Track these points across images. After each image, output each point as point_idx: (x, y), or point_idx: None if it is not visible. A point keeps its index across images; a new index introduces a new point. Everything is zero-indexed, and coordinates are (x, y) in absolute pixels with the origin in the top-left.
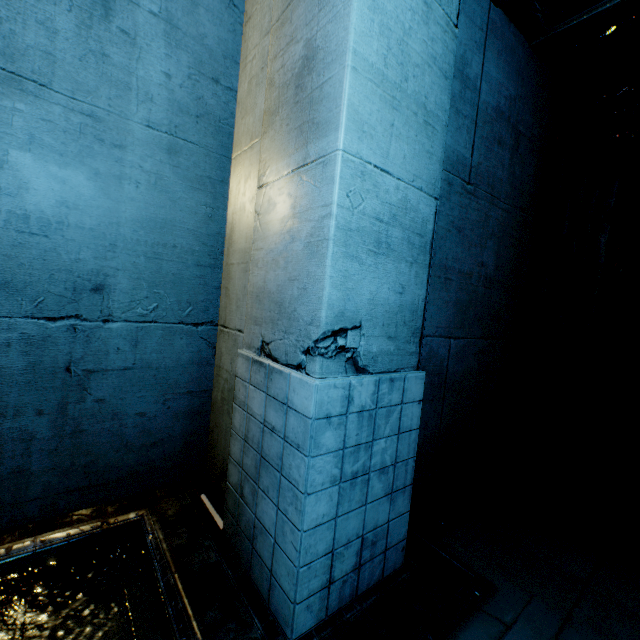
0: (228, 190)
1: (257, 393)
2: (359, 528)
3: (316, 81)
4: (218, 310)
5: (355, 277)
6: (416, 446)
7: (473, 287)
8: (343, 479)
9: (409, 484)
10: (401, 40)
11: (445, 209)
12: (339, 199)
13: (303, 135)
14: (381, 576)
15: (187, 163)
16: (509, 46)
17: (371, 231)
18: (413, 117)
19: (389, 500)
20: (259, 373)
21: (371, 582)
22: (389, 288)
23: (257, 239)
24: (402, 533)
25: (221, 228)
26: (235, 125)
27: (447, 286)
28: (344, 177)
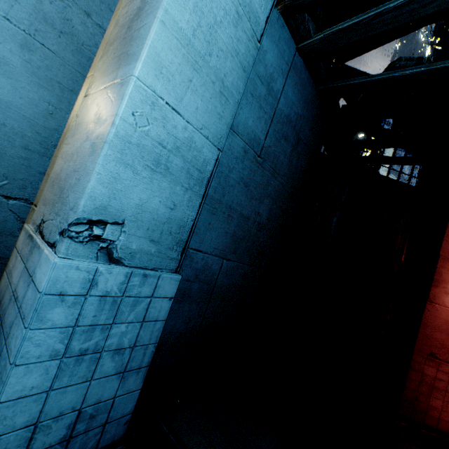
0: (76, 99)
1: (20, 264)
2: (78, 402)
3: (138, 25)
4: (37, 191)
5: (126, 182)
6: (160, 334)
7: (249, 227)
8: (68, 354)
9: (145, 366)
10: (212, 26)
11: (238, 167)
12: (123, 113)
13: (119, 62)
14: (95, 447)
15: (39, 63)
16: (303, 83)
17: (152, 151)
18: (211, 84)
19: (120, 378)
20: (28, 246)
21: None
22: (161, 201)
23: (69, 135)
24: (128, 408)
25: (60, 126)
26: (97, 54)
27: (229, 221)
28: (133, 98)
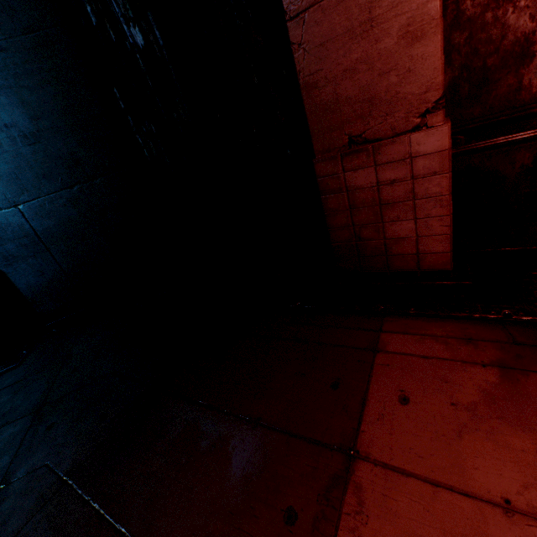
0: None
1: None
2: None
3: None
4: None
5: None
6: None
7: (12, 153)
8: None
9: None
10: None
11: None
12: None
13: None
14: None
15: None
16: None
17: None
18: None
19: None
20: None
21: None
22: None
23: None
24: None
25: None
26: None
27: None
28: None
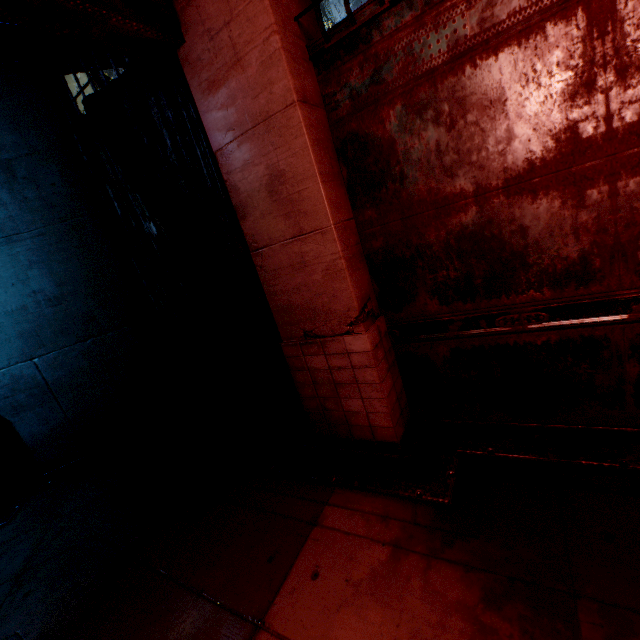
0: None
1: None
2: None
3: None
4: None
5: None
6: None
7: (36, 314)
8: None
9: None
10: None
11: None
12: None
13: None
14: None
15: None
16: None
17: None
18: None
19: None
20: None
21: None
22: None
23: None
24: None
25: None
26: None
27: None
28: None
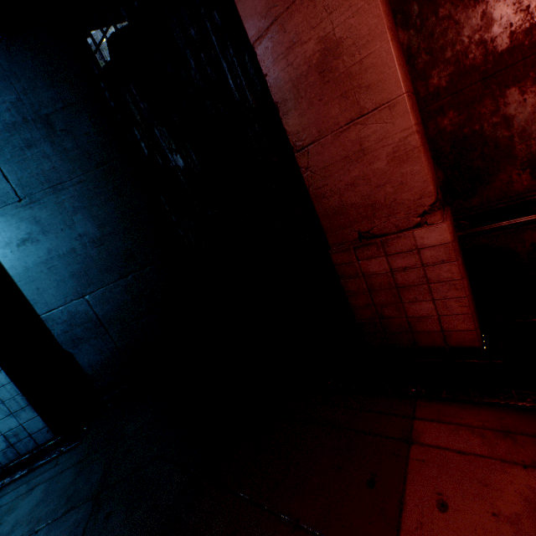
0: None
1: None
2: None
3: None
4: None
5: None
6: (17, 389)
7: (83, 255)
8: None
9: (27, 406)
10: None
11: (13, 232)
12: None
13: None
14: (37, 445)
15: None
16: None
17: None
18: None
19: (13, 417)
20: None
21: (30, 448)
22: None
23: None
24: (41, 425)
25: None
26: None
27: (55, 271)
28: None
